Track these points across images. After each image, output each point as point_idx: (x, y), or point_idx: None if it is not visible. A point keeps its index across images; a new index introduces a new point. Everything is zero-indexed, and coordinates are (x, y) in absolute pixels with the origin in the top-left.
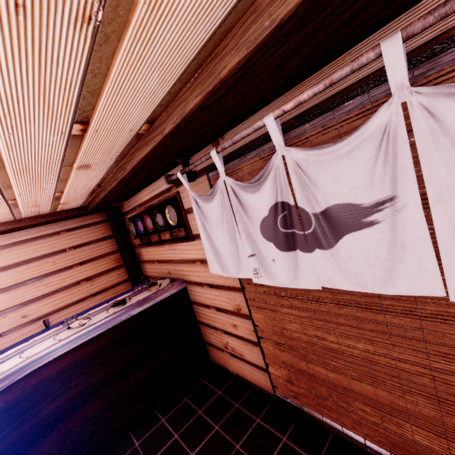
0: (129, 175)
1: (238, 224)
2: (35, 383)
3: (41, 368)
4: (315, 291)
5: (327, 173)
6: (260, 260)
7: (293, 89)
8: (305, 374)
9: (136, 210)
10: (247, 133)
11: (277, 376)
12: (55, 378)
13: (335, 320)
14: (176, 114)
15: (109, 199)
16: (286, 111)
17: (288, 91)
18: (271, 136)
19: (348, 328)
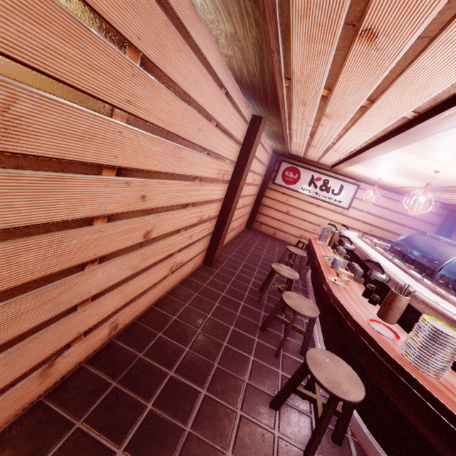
0: None
1: None
2: None
3: None
4: None
5: None
6: None
7: None
8: None
9: None
10: None
11: None
12: None
13: None
14: None
15: None
16: None
17: None
18: None
19: None
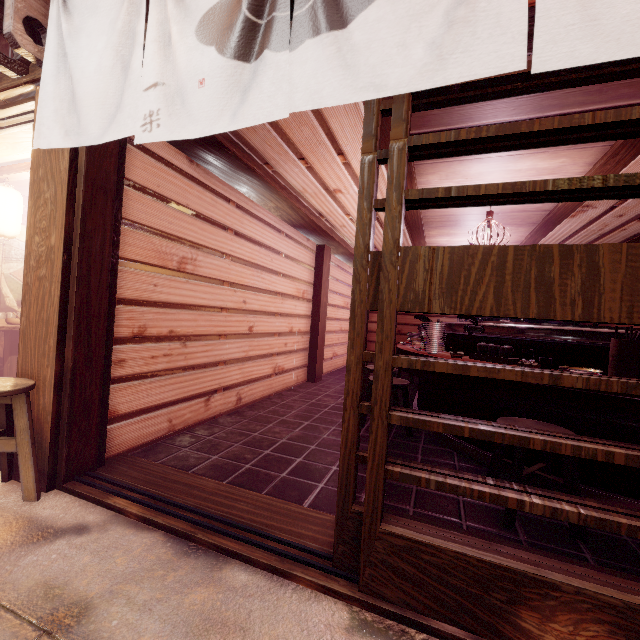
0: None
1: None
2: None
3: None
4: None
5: None
6: None
7: None
8: None
9: None
10: None
11: None
12: None
13: None
14: None
15: None
16: None
17: None
18: None
19: None
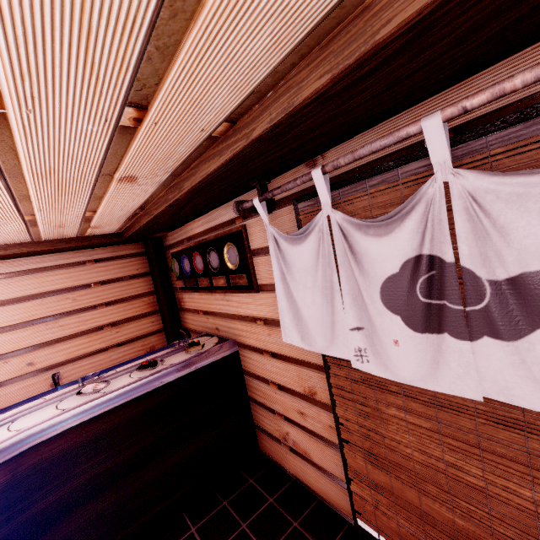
0: (185, 196)
1: (342, 280)
2: (31, 465)
3: (41, 445)
4: (454, 395)
5: (535, 216)
6: (370, 337)
7: (458, 84)
8: (413, 508)
9: (182, 244)
10: (383, 144)
11: (364, 499)
12: (58, 460)
13: (484, 445)
14: (277, 107)
15: (152, 227)
16: (469, 109)
17: (448, 87)
18: (428, 151)
19: (509, 461)
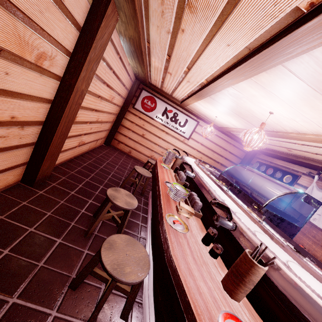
0: (295, 160)
1: None
2: None
3: None
4: None
5: None
6: (320, 218)
7: None
8: None
9: (266, 162)
10: None
11: None
12: None
13: None
14: None
15: (266, 153)
16: None
17: None
18: None
19: None
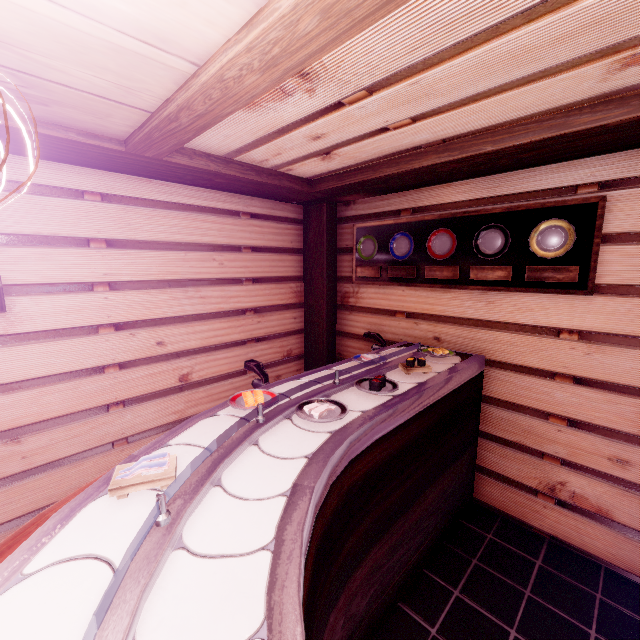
0: (618, 124)
1: None
2: (346, 488)
3: (355, 460)
4: None
5: None
6: None
7: None
8: None
9: (395, 217)
10: None
11: None
12: (362, 485)
13: None
14: None
15: (399, 178)
16: None
17: None
18: None
19: None
